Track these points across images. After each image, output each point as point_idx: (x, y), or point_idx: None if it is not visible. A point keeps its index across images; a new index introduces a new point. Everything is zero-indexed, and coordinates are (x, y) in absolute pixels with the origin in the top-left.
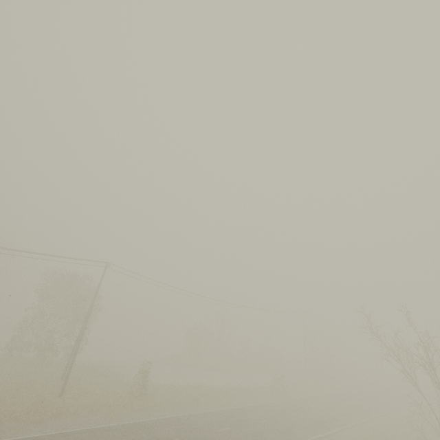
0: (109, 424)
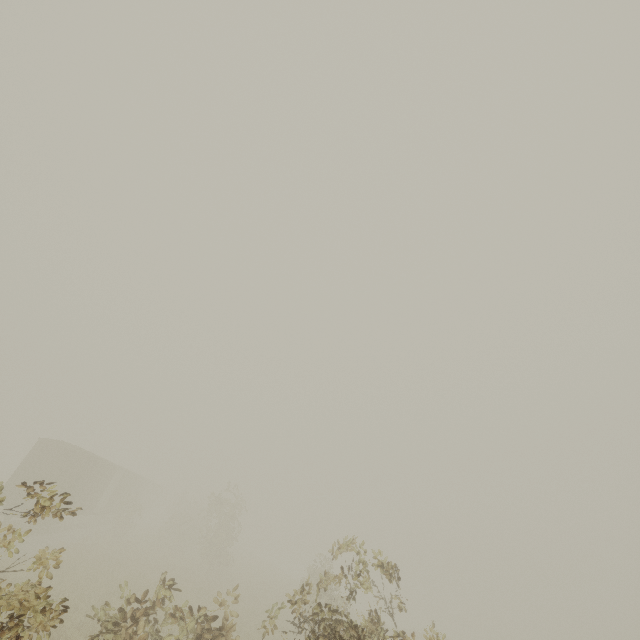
0: None
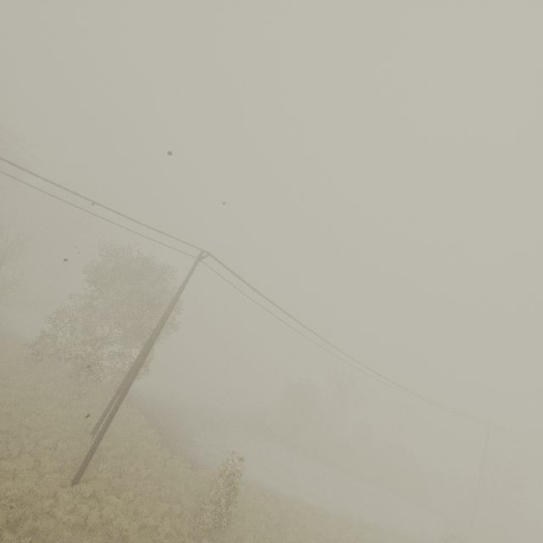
0: None
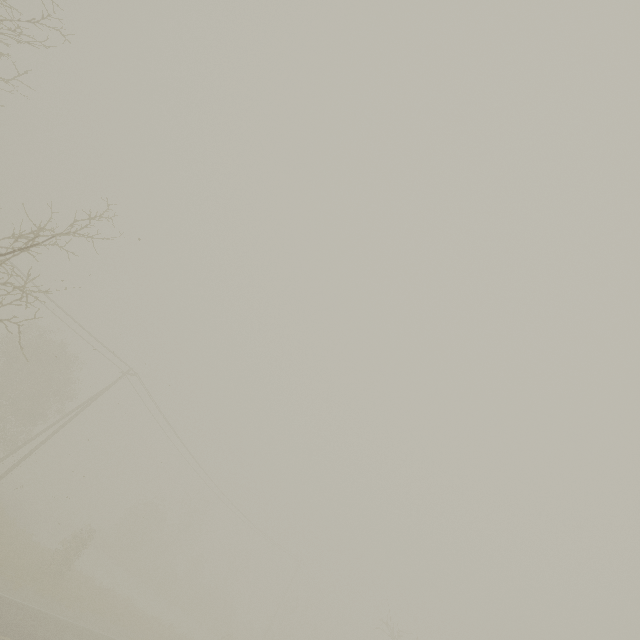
0: (12, 597)
